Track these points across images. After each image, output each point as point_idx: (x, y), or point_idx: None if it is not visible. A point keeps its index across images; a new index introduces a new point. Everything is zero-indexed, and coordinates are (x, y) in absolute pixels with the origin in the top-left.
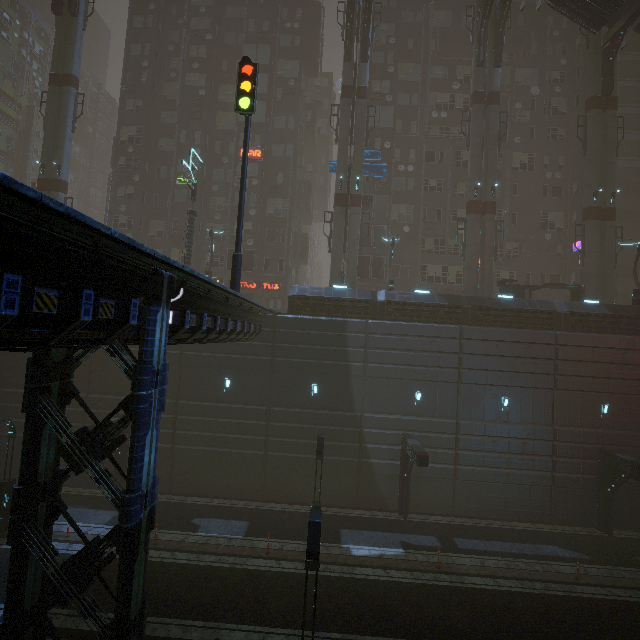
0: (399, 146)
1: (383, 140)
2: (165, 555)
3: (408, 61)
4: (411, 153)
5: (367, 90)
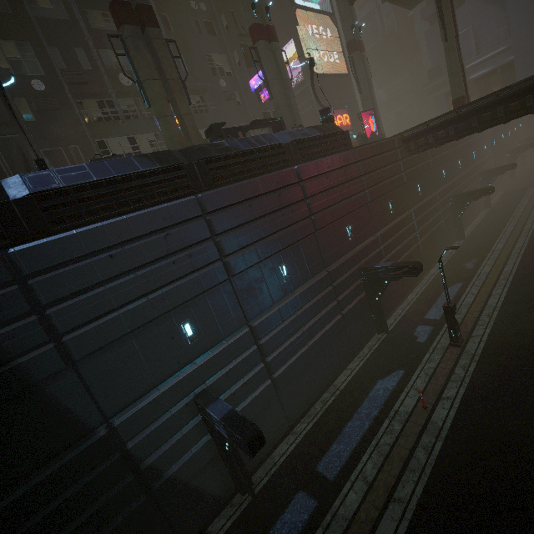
0: None
1: None
2: None
3: None
4: None
5: None
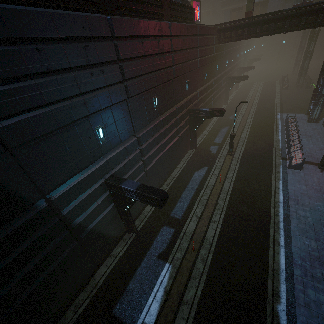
0: None
1: None
2: None
3: None
4: None
5: None
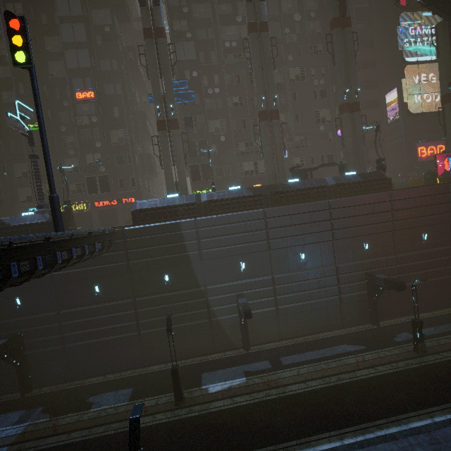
0: (205, 73)
1: (191, 70)
2: (62, 438)
3: (199, 1)
4: (215, 78)
5: (164, 30)
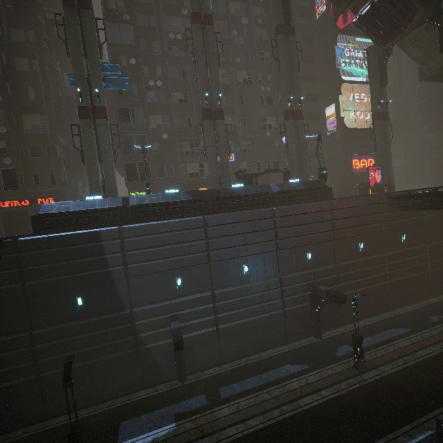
0: (146, 63)
1: (128, 56)
2: None
3: None
4: (158, 70)
5: (90, 1)
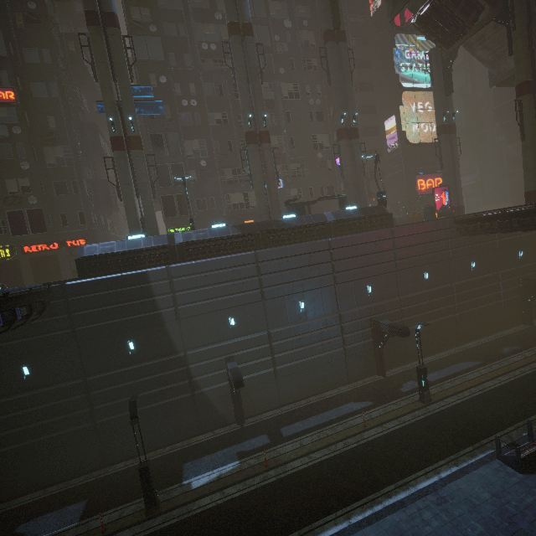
0: (177, 80)
1: (158, 74)
2: None
3: None
4: (191, 87)
5: (116, 17)
